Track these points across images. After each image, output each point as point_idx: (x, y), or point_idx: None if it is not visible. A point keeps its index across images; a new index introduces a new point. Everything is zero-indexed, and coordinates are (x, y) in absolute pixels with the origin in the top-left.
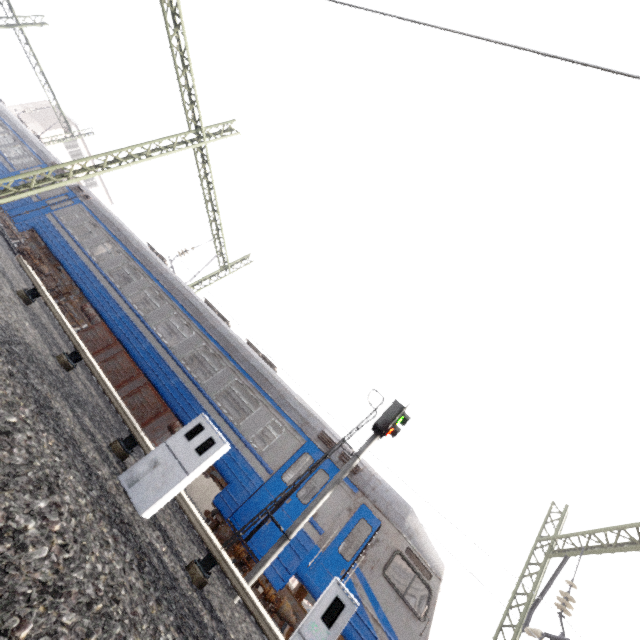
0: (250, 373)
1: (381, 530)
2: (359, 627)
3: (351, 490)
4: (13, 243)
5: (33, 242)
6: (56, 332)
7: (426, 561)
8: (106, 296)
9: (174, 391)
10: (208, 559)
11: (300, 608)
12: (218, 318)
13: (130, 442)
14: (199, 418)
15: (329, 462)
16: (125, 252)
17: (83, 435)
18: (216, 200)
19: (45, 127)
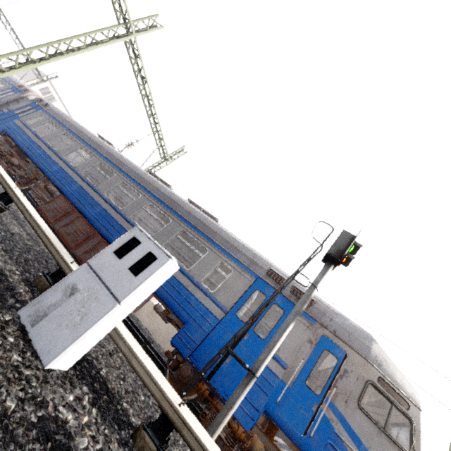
0: (194, 224)
1: (347, 360)
2: None
3: (308, 322)
4: None
5: (7, 144)
6: None
7: (401, 390)
8: (63, 174)
9: None
10: (162, 421)
11: (271, 445)
12: (161, 183)
13: (59, 276)
14: (133, 231)
15: (281, 297)
16: (78, 140)
17: None
18: (150, 94)
19: (25, 80)
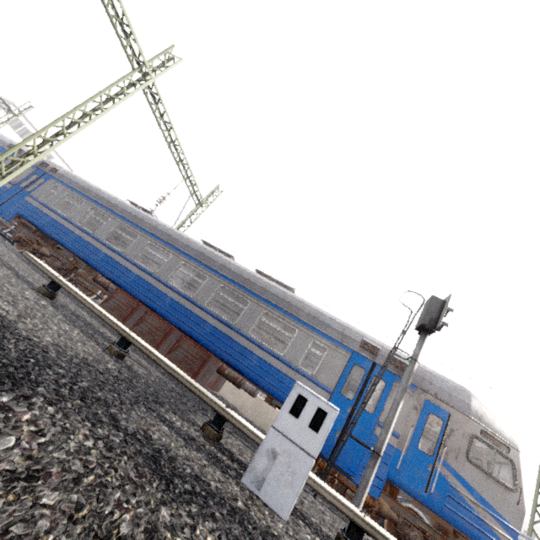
0: (274, 302)
1: (452, 420)
2: (462, 512)
3: (410, 389)
4: (5, 232)
5: (24, 228)
6: (85, 313)
7: (500, 437)
8: (112, 263)
9: (211, 337)
10: (355, 530)
11: (394, 503)
12: (223, 256)
13: (219, 422)
14: (295, 388)
15: (380, 368)
16: (112, 215)
17: (191, 451)
18: (177, 139)
19: None
